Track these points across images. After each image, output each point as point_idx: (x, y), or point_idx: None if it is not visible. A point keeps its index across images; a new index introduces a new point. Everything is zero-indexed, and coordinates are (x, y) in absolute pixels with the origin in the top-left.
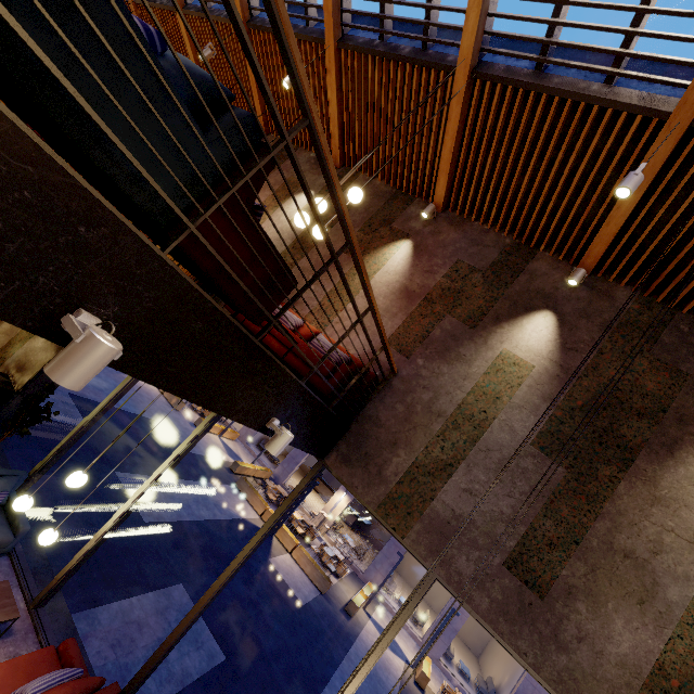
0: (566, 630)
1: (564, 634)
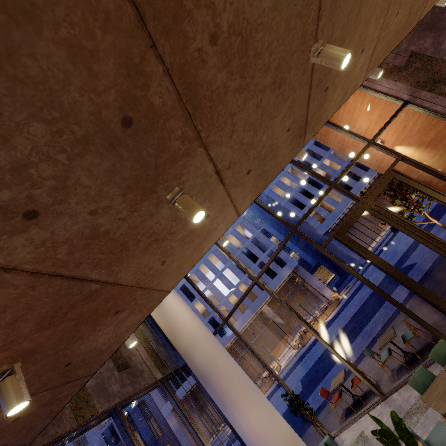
0: (139, 367)
1: (140, 368)
